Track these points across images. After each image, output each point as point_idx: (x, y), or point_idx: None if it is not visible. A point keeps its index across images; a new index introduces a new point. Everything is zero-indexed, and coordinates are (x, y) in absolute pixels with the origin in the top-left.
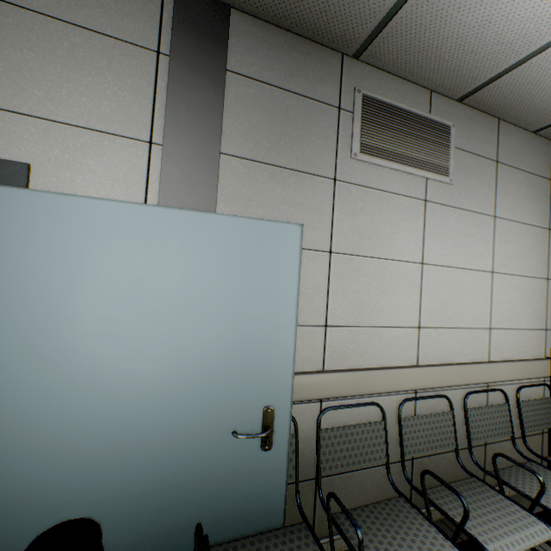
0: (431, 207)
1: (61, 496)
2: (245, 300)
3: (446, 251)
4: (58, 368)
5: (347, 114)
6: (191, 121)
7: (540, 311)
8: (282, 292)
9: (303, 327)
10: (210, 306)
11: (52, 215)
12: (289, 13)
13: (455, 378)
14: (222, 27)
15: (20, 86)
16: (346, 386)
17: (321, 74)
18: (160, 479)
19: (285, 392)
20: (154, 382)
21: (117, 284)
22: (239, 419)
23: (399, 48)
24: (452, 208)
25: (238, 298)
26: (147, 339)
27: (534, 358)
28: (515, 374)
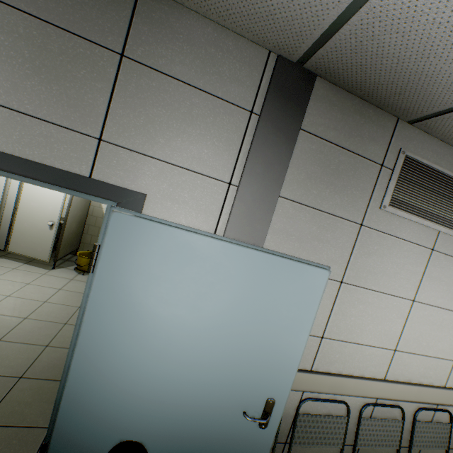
0: (436, 256)
1: (126, 424)
2: (274, 321)
3: (437, 293)
4: (140, 344)
5: (387, 170)
6: (263, 171)
7: None
8: (302, 319)
9: None
10: (248, 320)
11: (157, 239)
12: (366, 88)
13: (412, 395)
14: (306, 93)
15: (151, 135)
16: (326, 386)
17: (375, 135)
18: (188, 429)
19: (285, 391)
20: (198, 365)
21: (189, 294)
22: (249, 402)
23: None
24: None
25: (269, 318)
26: (200, 336)
27: None
28: None
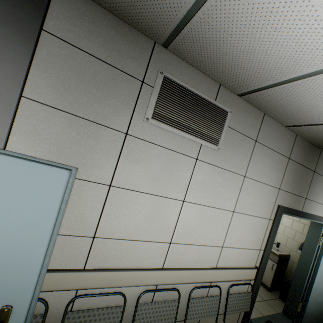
0: (200, 164)
1: None
2: (2, 224)
3: (204, 195)
4: None
5: (148, 87)
6: None
7: (259, 238)
8: (40, 220)
9: (74, 237)
10: None
11: None
12: None
13: (187, 278)
14: None
15: None
16: (99, 281)
17: (133, 53)
18: None
19: (26, 295)
20: None
21: None
22: None
23: (193, 50)
24: (215, 167)
25: None
26: None
27: (247, 267)
28: (231, 277)
